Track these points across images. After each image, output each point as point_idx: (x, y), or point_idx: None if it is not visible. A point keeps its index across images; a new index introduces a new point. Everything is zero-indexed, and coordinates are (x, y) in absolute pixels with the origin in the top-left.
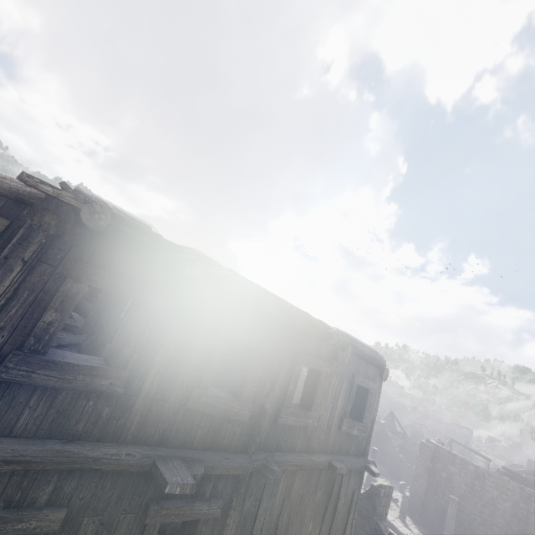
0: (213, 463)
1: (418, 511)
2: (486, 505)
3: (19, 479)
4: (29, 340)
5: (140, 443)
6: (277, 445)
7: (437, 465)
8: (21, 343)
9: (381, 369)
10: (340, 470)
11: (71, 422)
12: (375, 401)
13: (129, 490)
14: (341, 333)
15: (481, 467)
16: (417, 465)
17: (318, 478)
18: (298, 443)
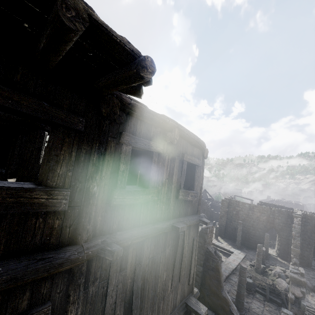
0: (12, 273)
1: (223, 232)
2: (255, 221)
3: None
4: None
5: None
6: (117, 225)
7: (231, 208)
8: None
9: (203, 150)
10: (182, 228)
11: None
12: (201, 174)
13: None
14: (167, 117)
15: (251, 204)
16: (221, 211)
17: (165, 240)
18: (141, 218)
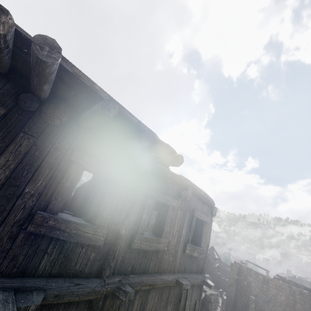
0: (59, 291)
1: (231, 308)
2: (270, 300)
3: None
4: None
5: None
6: (131, 268)
7: (241, 277)
8: None
9: (212, 207)
10: (186, 285)
11: None
12: (208, 231)
13: None
14: (184, 177)
15: (266, 276)
16: (229, 278)
17: (168, 294)
18: (150, 265)
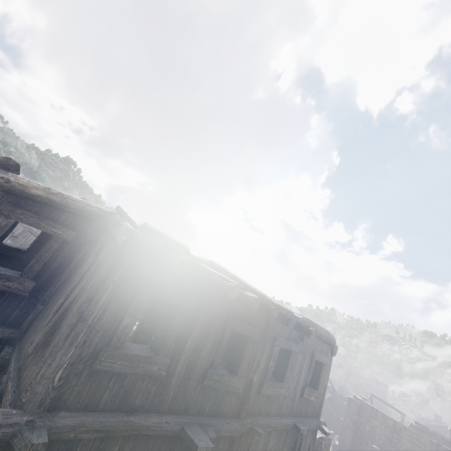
0: (218, 427)
1: None
2: None
3: (99, 443)
4: (113, 339)
5: (172, 413)
6: (259, 410)
7: (362, 418)
8: (107, 341)
9: (332, 346)
10: (303, 431)
11: (132, 398)
12: (327, 372)
13: (163, 449)
14: (306, 319)
15: (398, 422)
16: (345, 417)
17: (285, 437)
18: (273, 408)
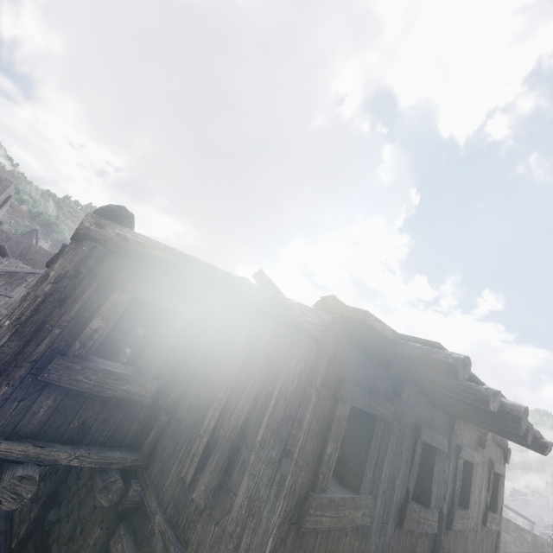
0: None
1: None
2: None
3: None
4: (319, 478)
5: None
6: None
7: None
8: (310, 481)
9: (504, 449)
10: None
11: None
12: (502, 487)
13: None
14: None
15: (539, 536)
16: None
17: None
18: (460, 548)
